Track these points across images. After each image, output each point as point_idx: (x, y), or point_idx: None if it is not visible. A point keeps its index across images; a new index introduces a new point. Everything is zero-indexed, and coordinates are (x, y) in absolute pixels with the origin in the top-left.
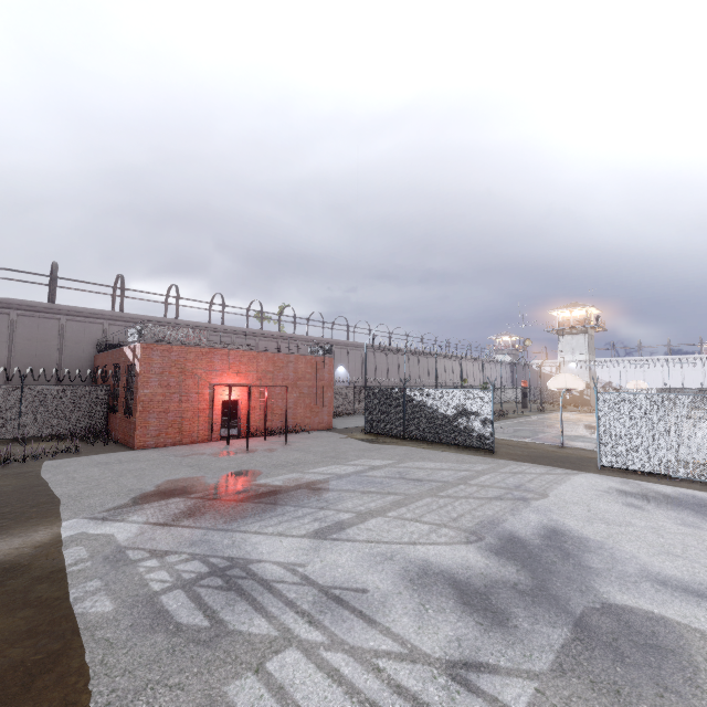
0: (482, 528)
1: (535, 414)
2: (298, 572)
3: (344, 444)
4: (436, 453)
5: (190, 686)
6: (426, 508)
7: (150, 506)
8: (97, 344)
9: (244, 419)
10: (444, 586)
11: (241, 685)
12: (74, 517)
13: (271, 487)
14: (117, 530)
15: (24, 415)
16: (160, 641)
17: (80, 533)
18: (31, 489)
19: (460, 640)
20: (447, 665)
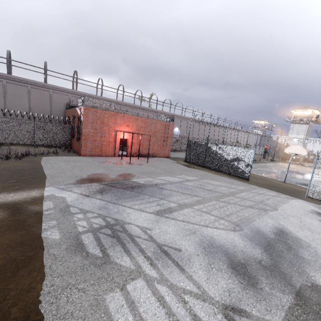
0: (242, 223)
1: (269, 162)
2: (147, 233)
3: (174, 166)
4: (219, 177)
5: (88, 291)
6: (213, 207)
7: (84, 185)
8: (66, 105)
9: (129, 148)
10: (221, 255)
11: (113, 296)
12: (50, 186)
13: (138, 184)
14: (67, 196)
15: (36, 135)
16: (78, 261)
17: (51, 194)
18: (35, 169)
19: (229, 291)
20: (222, 307)
